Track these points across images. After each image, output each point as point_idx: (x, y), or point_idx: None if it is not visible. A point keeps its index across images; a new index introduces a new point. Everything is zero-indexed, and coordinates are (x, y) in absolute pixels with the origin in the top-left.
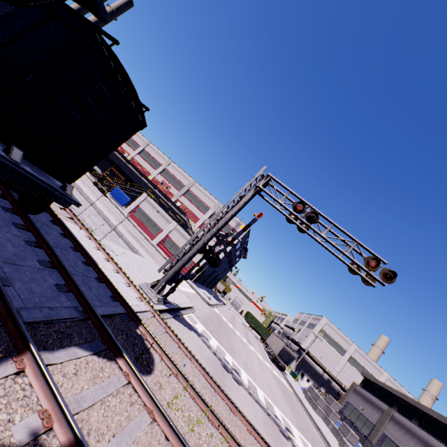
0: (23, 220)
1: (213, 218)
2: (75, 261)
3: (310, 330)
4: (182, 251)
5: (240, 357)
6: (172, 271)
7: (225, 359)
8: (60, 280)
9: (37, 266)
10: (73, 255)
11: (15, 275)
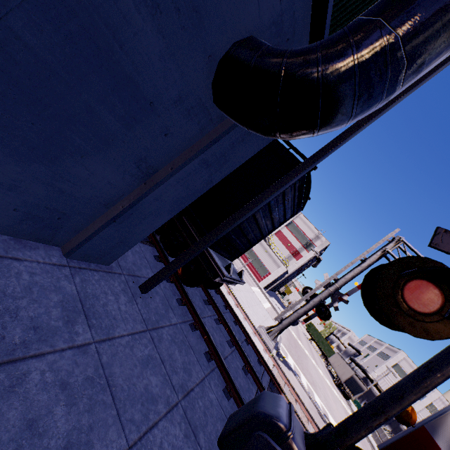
0: (205, 293)
1: (333, 277)
2: (232, 324)
3: (381, 360)
4: (259, 259)
5: (320, 392)
6: (286, 321)
7: (316, 401)
8: (240, 360)
9: (229, 350)
10: (228, 316)
11: (231, 372)
